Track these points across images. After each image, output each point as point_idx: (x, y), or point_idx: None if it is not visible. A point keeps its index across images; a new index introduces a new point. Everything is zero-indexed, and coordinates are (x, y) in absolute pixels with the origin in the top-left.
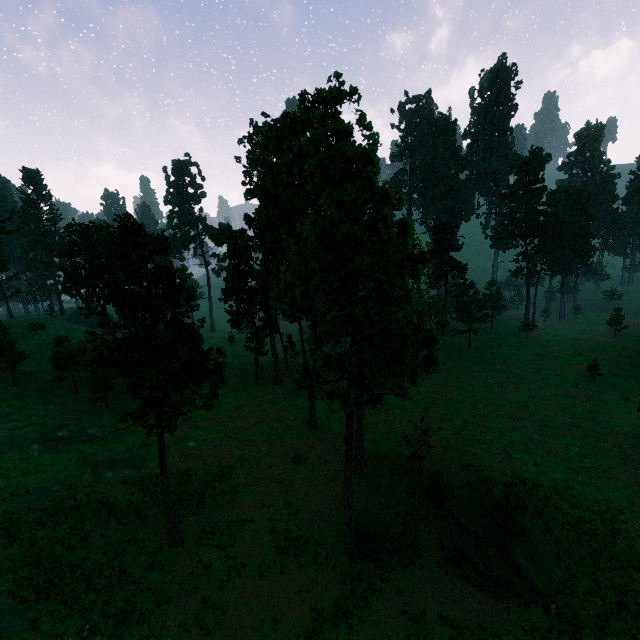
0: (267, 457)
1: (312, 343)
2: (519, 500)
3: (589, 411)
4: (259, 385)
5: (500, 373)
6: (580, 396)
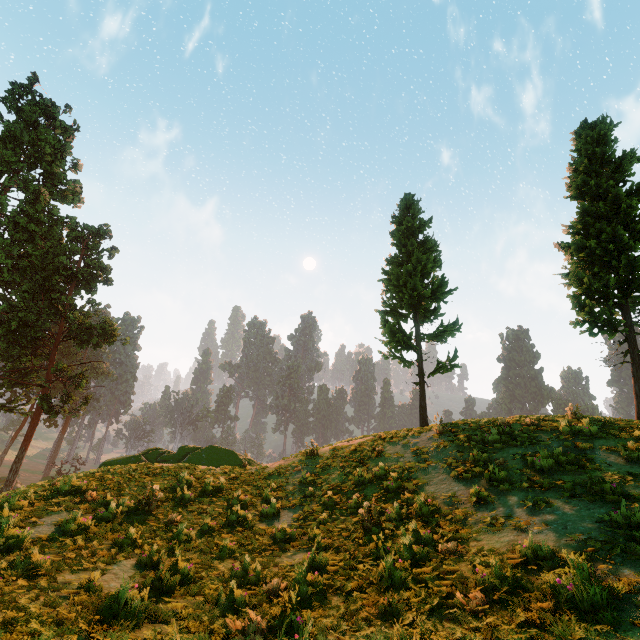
0: None
1: None
2: None
3: None
4: None
5: None
6: None
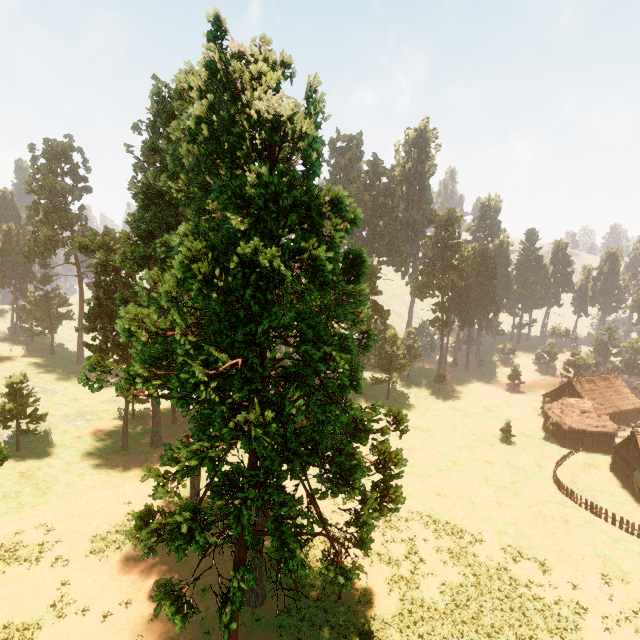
0: (106, 593)
1: (160, 478)
2: (465, 639)
3: (511, 482)
4: (127, 448)
5: (420, 431)
6: (498, 461)
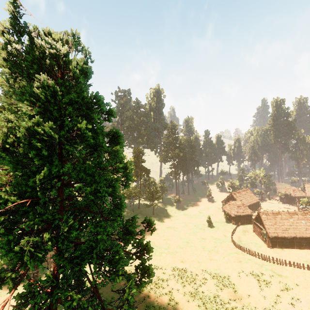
0: None
1: None
2: None
3: (214, 247)
4: None
5: (170, 228)
6: (207, 237)
